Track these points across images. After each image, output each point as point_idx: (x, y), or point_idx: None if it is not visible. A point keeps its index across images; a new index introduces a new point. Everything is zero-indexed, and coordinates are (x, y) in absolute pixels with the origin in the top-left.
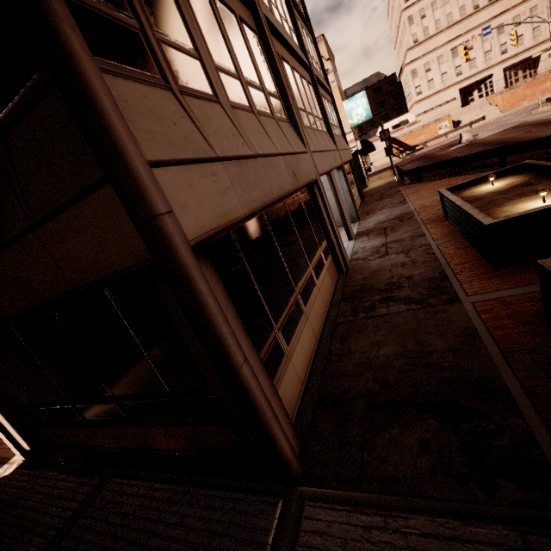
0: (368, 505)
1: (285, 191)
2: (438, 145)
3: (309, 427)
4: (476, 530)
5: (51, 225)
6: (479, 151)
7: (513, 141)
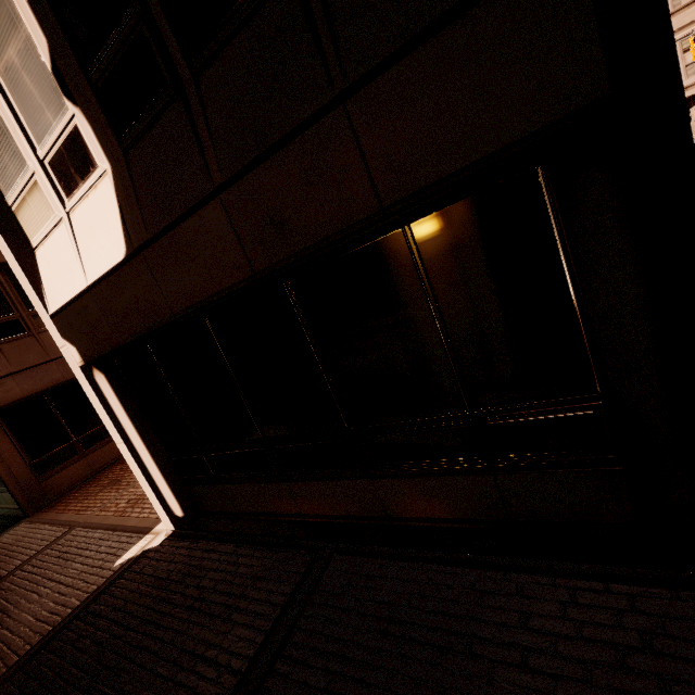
0: None
1: None
2: None
3: None
4: None
5: (384, 82)
6: None
7: None
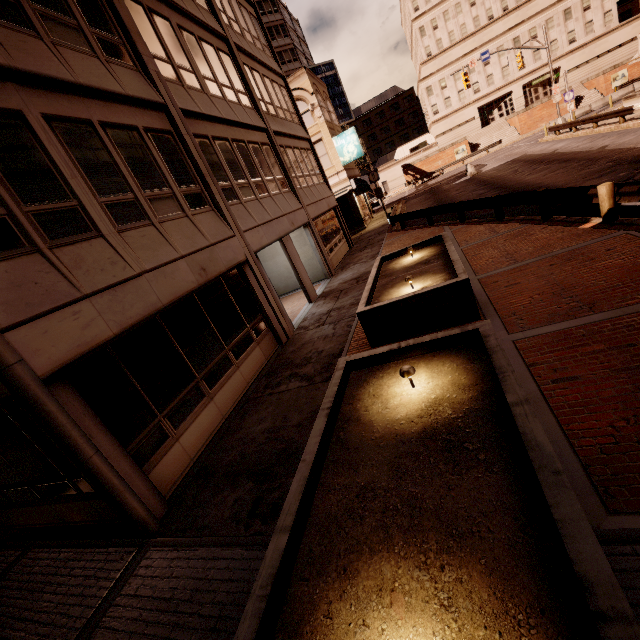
0: (183, 545)
1: (183, 292)
2: (452, 173)
3: (181, 494)
4: (226, 552)
5: None
6: (470, 191)
7: (497, 183)
